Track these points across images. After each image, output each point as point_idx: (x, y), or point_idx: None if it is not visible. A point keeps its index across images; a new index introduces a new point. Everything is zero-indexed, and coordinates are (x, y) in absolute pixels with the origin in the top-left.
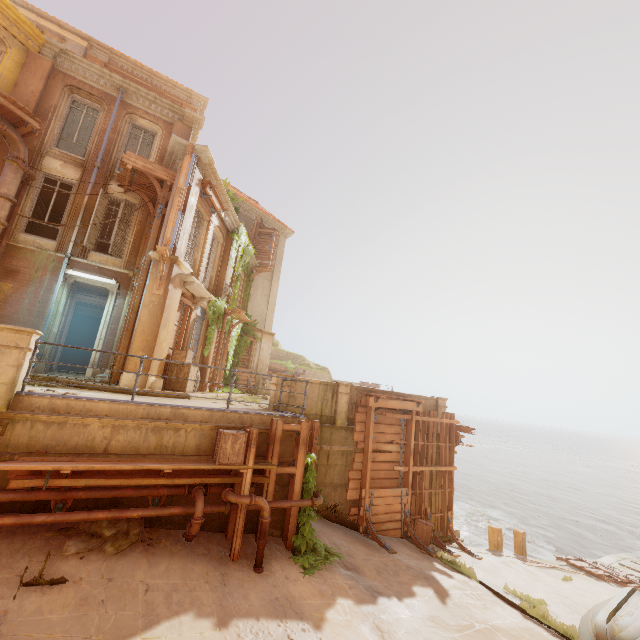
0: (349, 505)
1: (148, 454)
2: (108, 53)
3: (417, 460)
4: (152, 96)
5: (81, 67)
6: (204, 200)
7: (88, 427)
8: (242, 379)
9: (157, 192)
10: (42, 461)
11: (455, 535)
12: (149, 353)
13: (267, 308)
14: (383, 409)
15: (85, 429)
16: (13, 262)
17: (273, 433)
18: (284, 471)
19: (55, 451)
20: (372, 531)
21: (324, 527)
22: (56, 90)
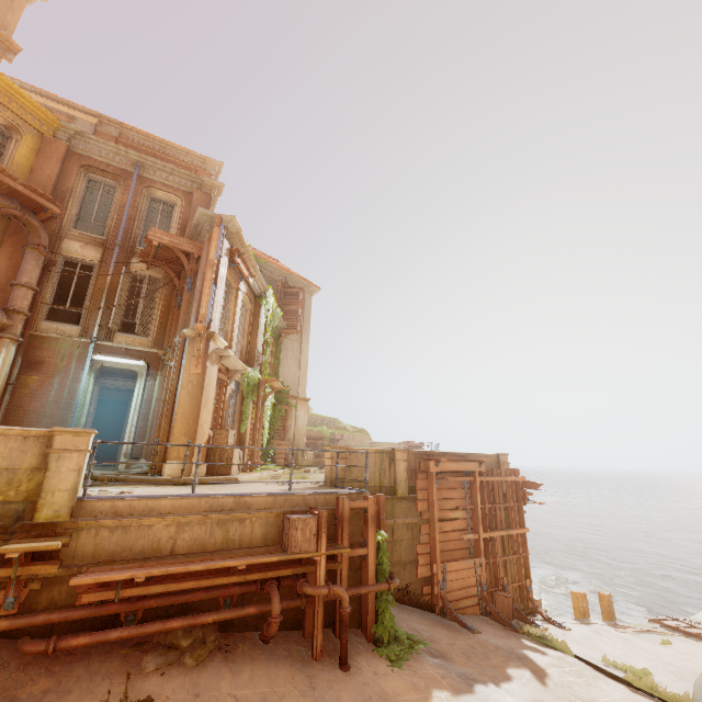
0: (421, 584)
1: (215, 550)
2: (118, 128)
3: (486, 525)
4: (169, 168)
5: (96, 146)
6: (232, 268)
7: (153, 528)
8: (279, 452)
9: (184, 266)
10: (112, 570)
11: (537, 606)
12: (192, 437)
13: (299, 372)
14: (444, 473)
15: (150, 530)
16: (37, 353)
17: (340, 513)
18: (356, 554)
19: (121, 558)
20: (450, 611)
21: (399, 612)
22: (72, 172)
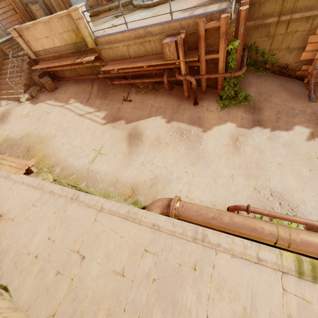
0: (303, 63)
1: (143, 56)
2: None
3: None
4: None
5: None
6: None
7: (119, 48)
8: None
9: None
10: (112, 65)
11: None
12: None
13: None
14: None
15: (119, 49)
16: None
17: (199, 33)
18: (210, 57)
19: (116, 59)
20: (310, 84)
21: (263, 81)
22: None
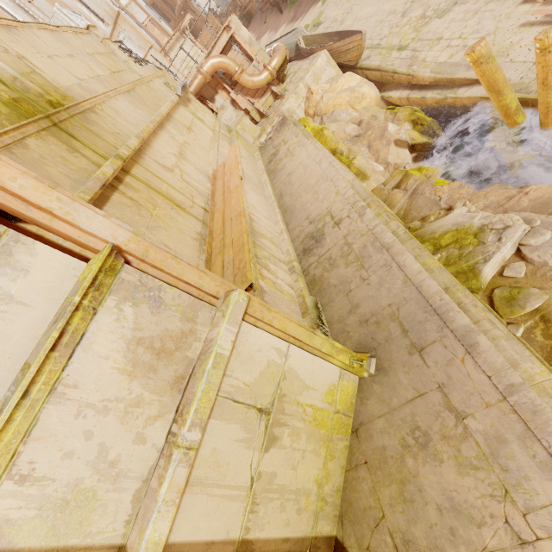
0: None
1: None
2: None
3: None
4: None
5: None
6: None
7: None
8: None
9: None
10: None
11: None
12: None
13: None
14: None
15: None
16: None
17: None
18: None
19: None
20: None
21: None
22: None
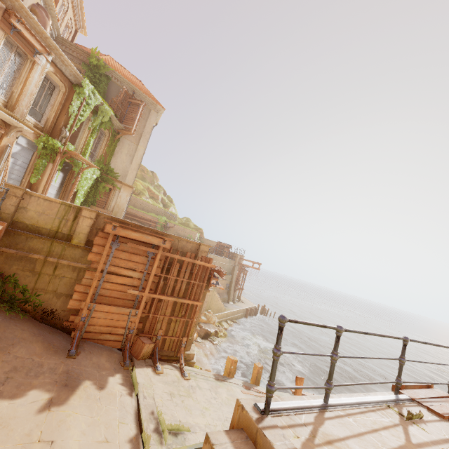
0: (73, 313)
1: None
2: None
3: (158, 289)
4: None
5: None
6: (19, 36)
7: None
8: None
9: None
10: None
11: (182, 357)
12: None
13: (130, 166)
14: (130, 239)
15: None
16: None
17: None
18: None
19: None
20: (75, 337)
21: (13, 324)
22: None
